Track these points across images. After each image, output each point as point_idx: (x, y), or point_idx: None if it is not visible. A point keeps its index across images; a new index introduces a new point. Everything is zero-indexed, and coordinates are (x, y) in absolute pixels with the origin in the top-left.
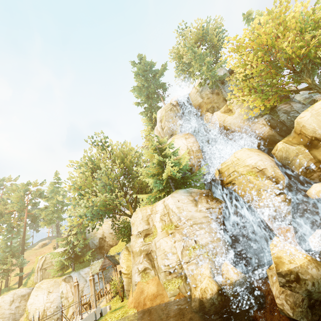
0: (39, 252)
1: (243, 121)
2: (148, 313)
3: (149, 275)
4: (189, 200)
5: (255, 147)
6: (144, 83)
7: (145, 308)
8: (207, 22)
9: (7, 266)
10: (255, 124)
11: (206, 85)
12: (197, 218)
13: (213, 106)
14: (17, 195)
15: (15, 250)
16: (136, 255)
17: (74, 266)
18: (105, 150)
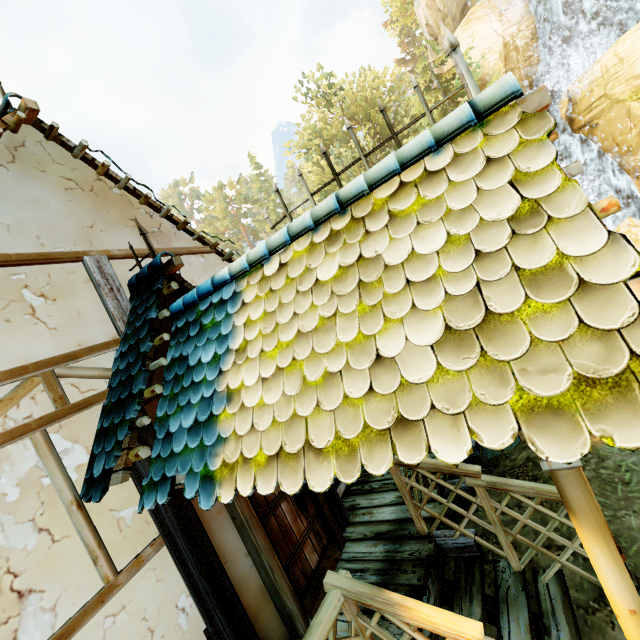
0: None
1: None
2: None
3: None
4: None
5: None
6: None
7: None
8: None
9: None
10: None
11: None
12: None
13: None
14: (220, 209)
15: None
16: None
17: None
18: (334, 109)
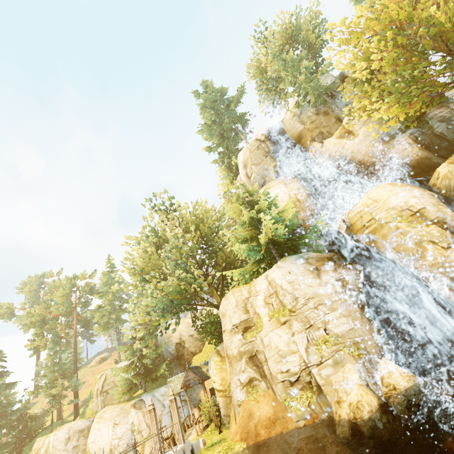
0: (97, 370)
1: (373, 144)
2: (265, 448)
3: (258, 389)
4: (306, 270)
5: (399, 180)
6: (215, 119)
7: (259, 441)
8: (297, 14)
9: (57, 390)
10: (394, 146)
11: (307, 104)
12: (324, 295)
13: (321, 132)
14: (61, 294)
15: (65, 368)
16: (234, 360)
17: (145, 386)
18: (171, 215)
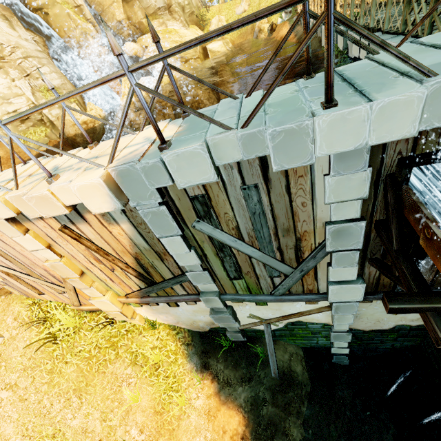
0: None
1: None
2: None
3: None
4: None
5: None
6: None
7: None
8: None
9: None
10: None
11: None
12: (30, 50)
13: None
14: None
15: None
16: None
17: None
18: None
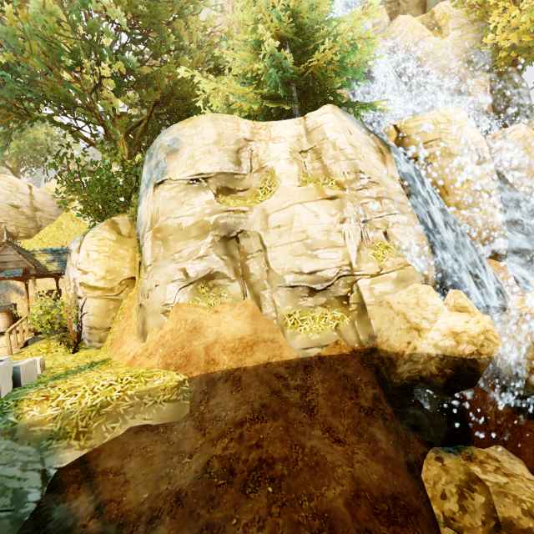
0: None
1: (458, 60)
2: (230, 383)
3: (221, 293)
4: (370, 144)
5: None
6: None
7: (215, 371)
8: None
9: None
10: (474, 80)
11: None
12: (391, 189)
13: (398, 2)
14: None
15: None
16: (179, 236)
17: None
18: None
